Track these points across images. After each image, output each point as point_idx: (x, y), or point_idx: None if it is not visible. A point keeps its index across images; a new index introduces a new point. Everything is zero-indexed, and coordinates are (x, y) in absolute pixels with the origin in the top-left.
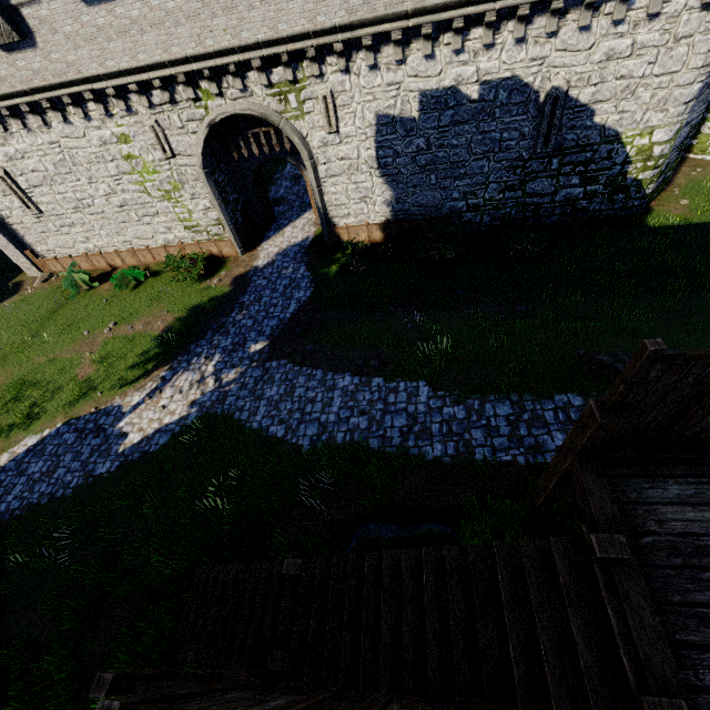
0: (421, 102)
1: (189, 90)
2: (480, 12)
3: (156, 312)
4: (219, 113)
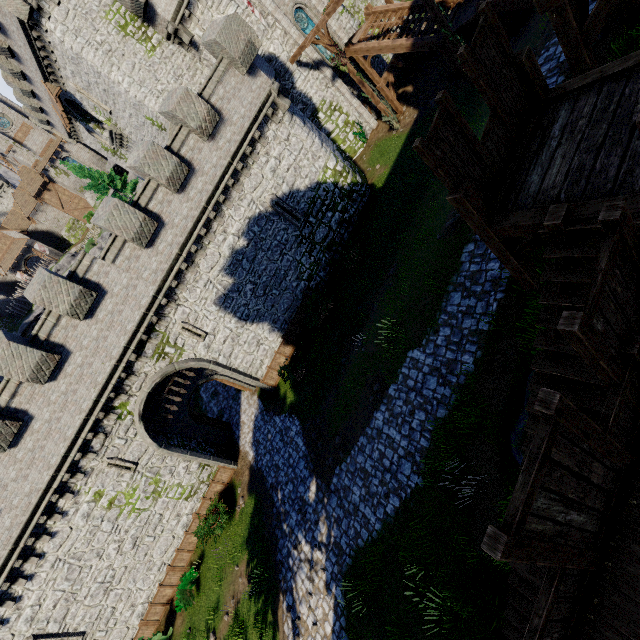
0: (227, 274)
1: (111, 416)
2: (207, 218)
3: (230, 578)
4: (139, 406)
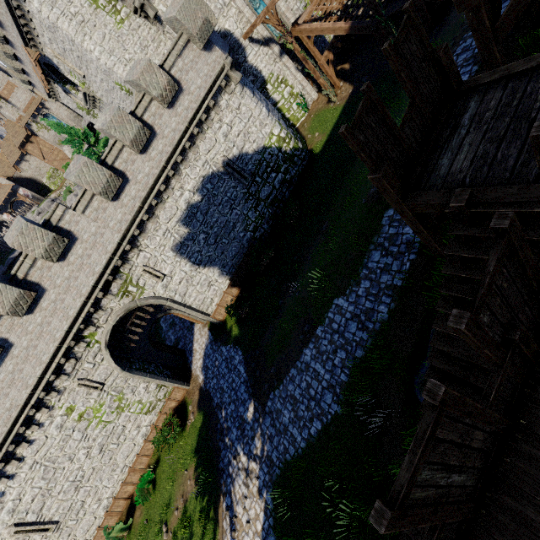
0: (183, 225)
1: (81, 344)
2: (166, 176)
3: (180, 480)
4: (105, 336)
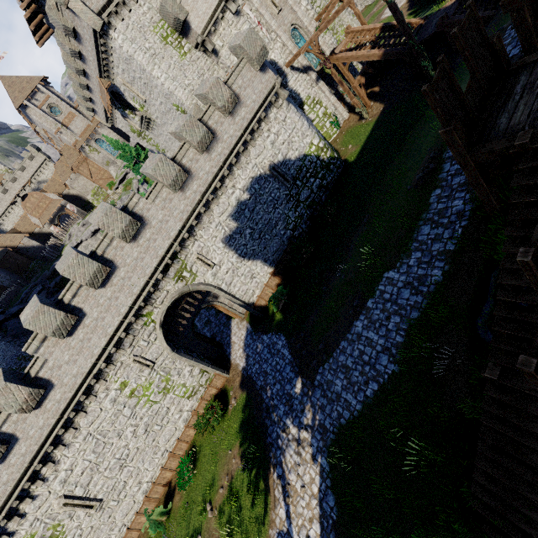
0: (233, 219)
1: (139, 322)
2: (222, 175)
3: (224, 460)
4: (160, 316)
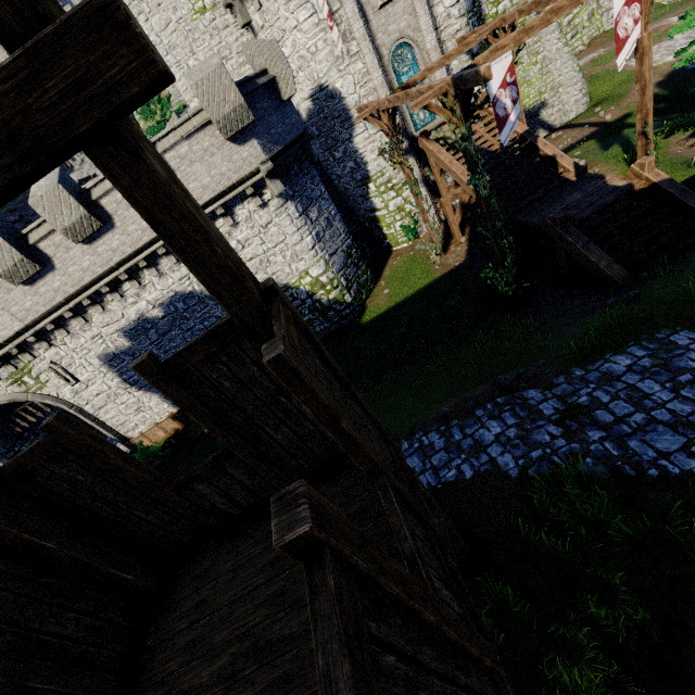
0: (126, 336)
1: None
2: (114, 278)
3: None
4: None
